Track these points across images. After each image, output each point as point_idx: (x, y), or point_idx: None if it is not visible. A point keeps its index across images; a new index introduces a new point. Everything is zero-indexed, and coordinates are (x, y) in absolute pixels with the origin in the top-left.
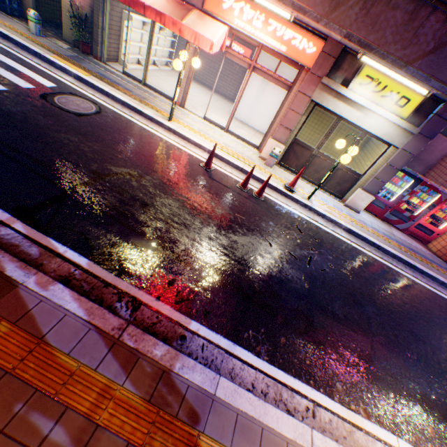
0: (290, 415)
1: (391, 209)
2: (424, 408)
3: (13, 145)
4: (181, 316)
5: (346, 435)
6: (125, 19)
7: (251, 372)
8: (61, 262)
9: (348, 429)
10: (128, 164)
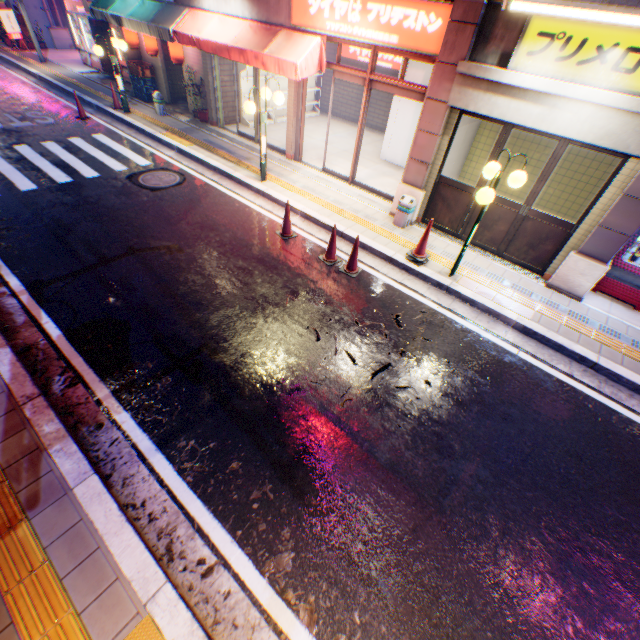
0: (148, 551)
1: None
2: None
3: (70, 227)
4: (116, 403)
5: (240, 625)
6: (240, 70)
7: (154, 488)
8: (36, 332)
9: (252, 620)
10: (175, 237)
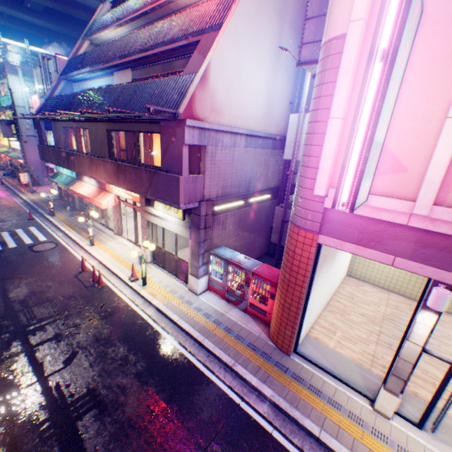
0: None
1: (226, 289)
2: (5, 431)
3: None
4: None
5: None
6: None
7: None
8: None
9: None
10: (29, 272)
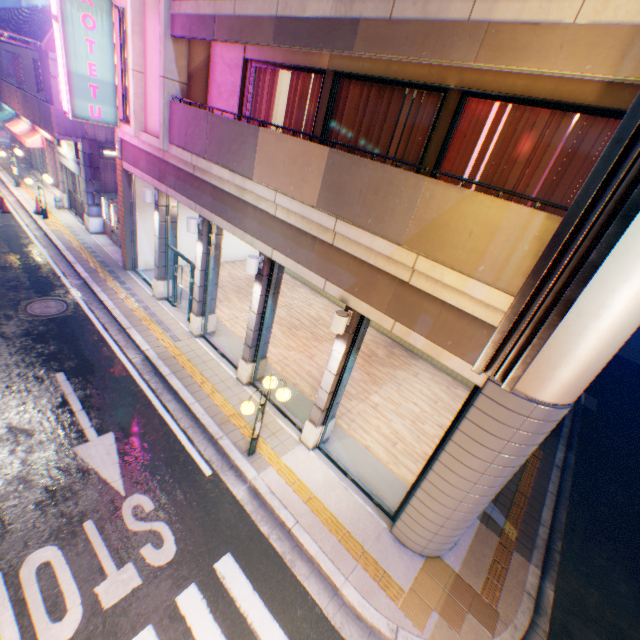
0: None
1: (112, 230)
2: None
3: None
4: None
5: None
6: None
7: None
8: None
9: None
10: None
